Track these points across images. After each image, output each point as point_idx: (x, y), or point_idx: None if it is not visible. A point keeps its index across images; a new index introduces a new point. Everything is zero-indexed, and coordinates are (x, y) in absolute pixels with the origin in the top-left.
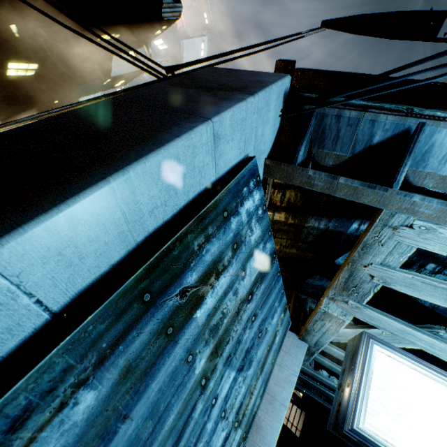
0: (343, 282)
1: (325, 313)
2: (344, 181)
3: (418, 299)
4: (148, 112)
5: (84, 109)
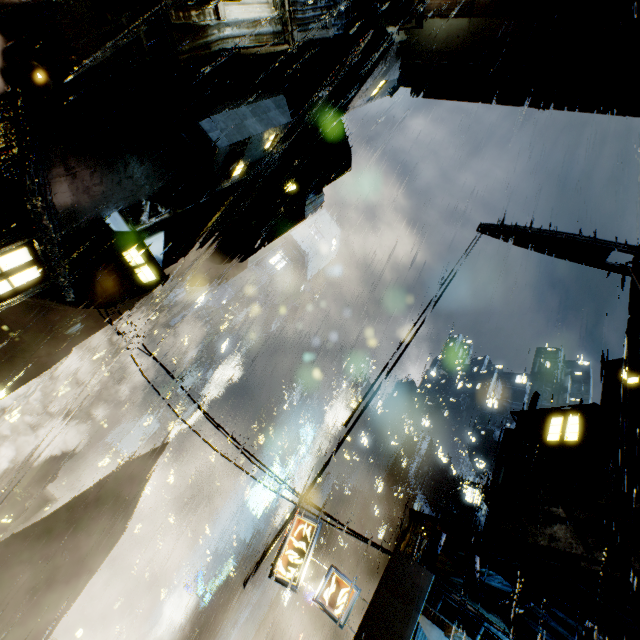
0: None
1: (459, 636)
2: (457, 628)
3: (536, 613)
4: (387, 633)
5: (364, 624)
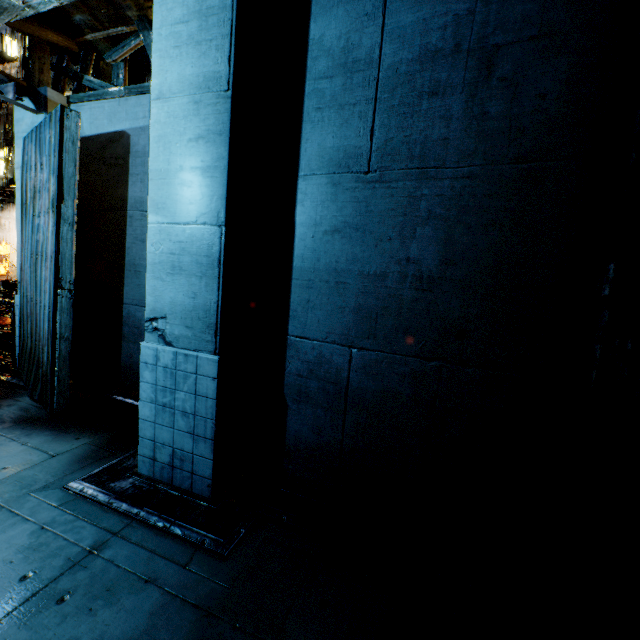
0: (4, 16)
1: None
2: None
3: None
4: None
5: None
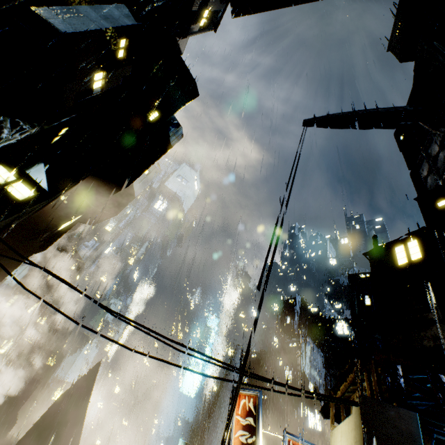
0: None
1: None
2: None
3: None
4: None
5: None
